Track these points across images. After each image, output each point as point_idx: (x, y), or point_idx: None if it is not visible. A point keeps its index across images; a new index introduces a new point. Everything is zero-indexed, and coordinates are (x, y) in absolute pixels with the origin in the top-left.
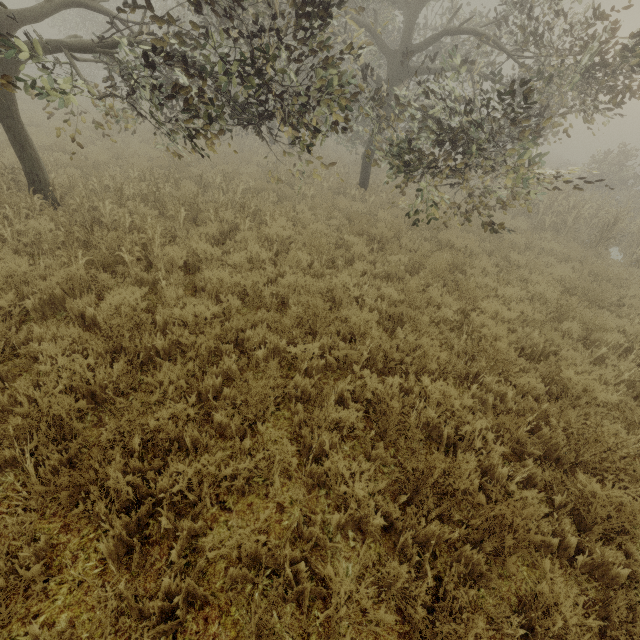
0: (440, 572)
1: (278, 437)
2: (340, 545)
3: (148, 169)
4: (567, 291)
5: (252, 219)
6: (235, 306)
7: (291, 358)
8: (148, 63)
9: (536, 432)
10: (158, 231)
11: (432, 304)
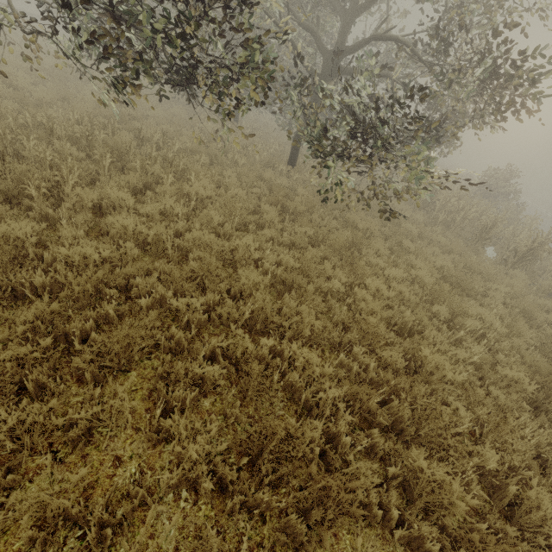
0: (265, 538)
1: (139, 387)
2: (163, 508)
3: (88, 115)
4: (444, 278)
5: (176, 175)
6: (132, 253)
7: (178, 309)
8: (69, 3)
9: (389, 402)
10: (76, 172)
11: (324, 275)
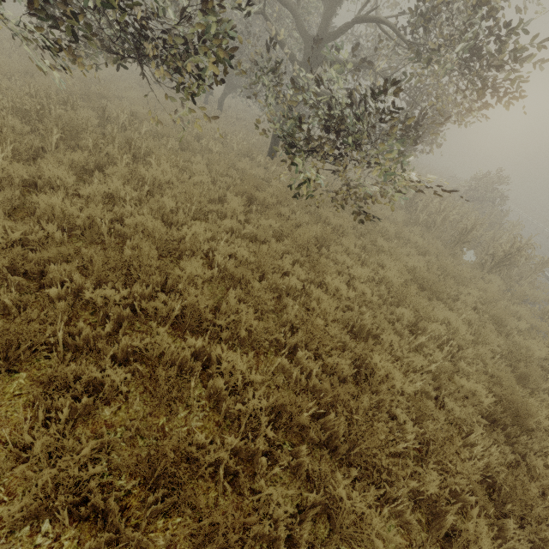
0: None
1: (25, 391)
2: None
3: (45, 88)
4: (416, 280)
5: (132, 157)
6: (55, 237)
7: None
8: None
9: (328, 414)
10: (9, 145)
11: (282, 271)
